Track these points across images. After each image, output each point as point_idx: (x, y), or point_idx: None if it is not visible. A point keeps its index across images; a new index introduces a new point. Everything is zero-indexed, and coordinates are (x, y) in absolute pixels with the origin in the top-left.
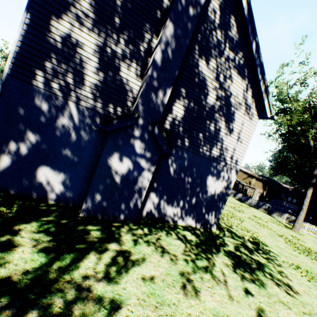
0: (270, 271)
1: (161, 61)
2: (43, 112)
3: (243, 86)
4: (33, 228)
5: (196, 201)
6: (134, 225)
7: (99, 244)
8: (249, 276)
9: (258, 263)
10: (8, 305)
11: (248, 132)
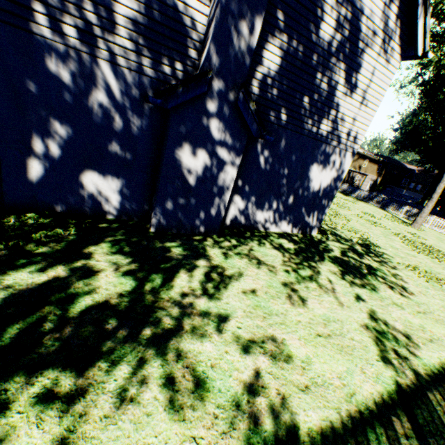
0: (382, 275)
1: None
2: (65, 84)
3: None
4: (105, 250)
5: (294, 200)
6: (218, 236)
7: (186, 262)
8: (360, 281)
9: (369, 268)
10: (119, 326)
11: (380, 86)
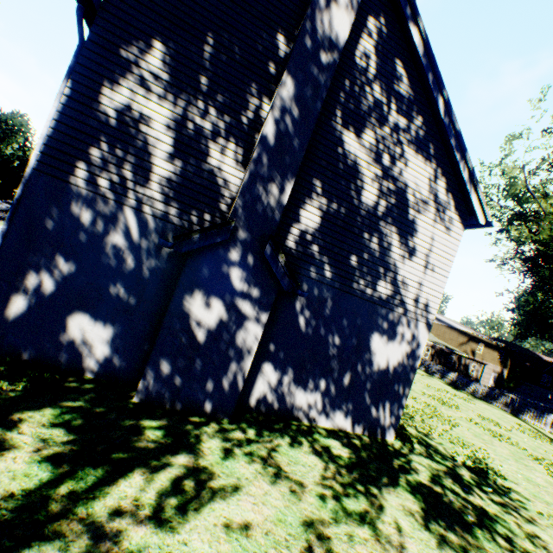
0: (507, 533)
1: (275, 137)
2: (84, 224)
3: (428, 173)
4: (44, 419)
5: (352, 381)
6: (230, 422)
7: (156, 454)
8: (458, 539)
9: (482, 514)
10: None
11: (446, 251)
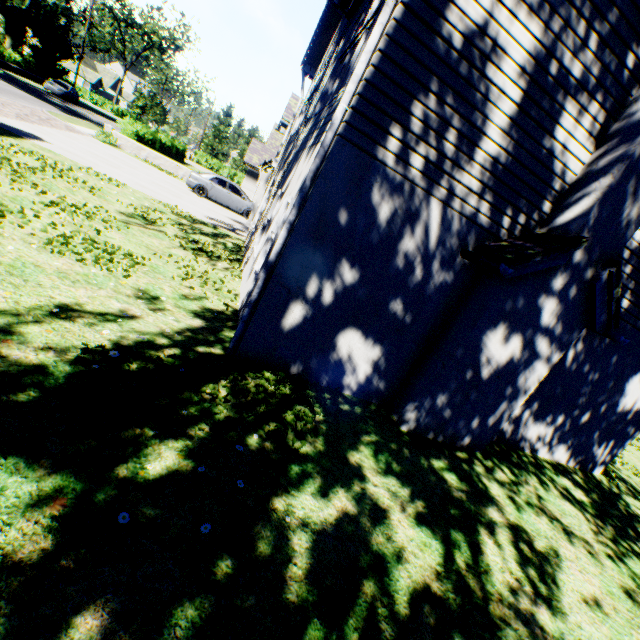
0: None
1: None
2: (379, 220)
3: None
4: (371, 462)
5: (589, 419)
6: (483, 456)
7: (475, 509)
8: None
9: None
10: None
11: None
